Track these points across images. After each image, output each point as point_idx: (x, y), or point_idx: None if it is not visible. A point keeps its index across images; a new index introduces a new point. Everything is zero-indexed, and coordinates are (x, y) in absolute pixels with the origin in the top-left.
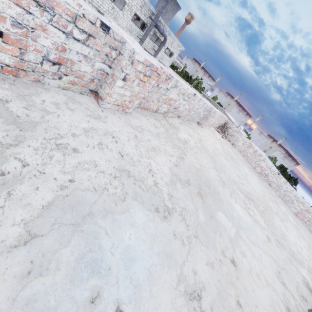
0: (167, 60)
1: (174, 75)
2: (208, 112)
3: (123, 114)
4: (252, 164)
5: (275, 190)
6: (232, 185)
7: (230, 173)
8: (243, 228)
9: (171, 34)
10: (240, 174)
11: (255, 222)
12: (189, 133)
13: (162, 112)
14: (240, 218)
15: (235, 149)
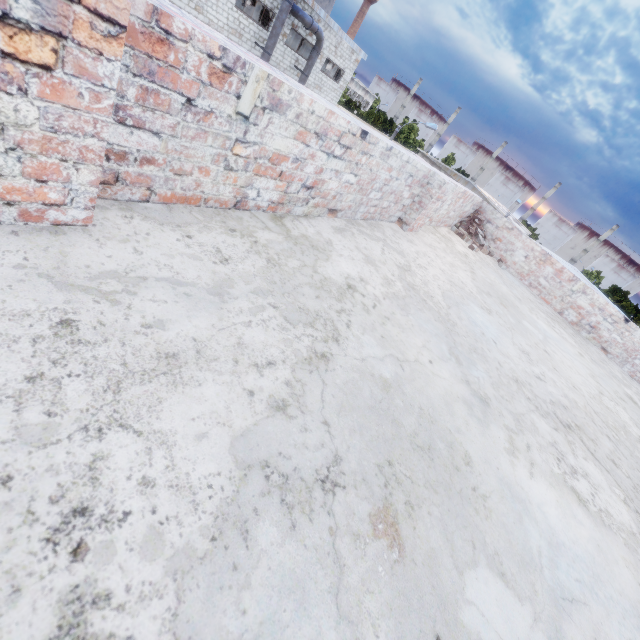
0: (331, 89)
1: (264, 65)
2: (424, 187)
3: (29, 235)
4: (555, 303)
5: (620, 363)
6: (513, 400)
7: (501, 355)
8: (572, 600)
9: (331, 25)
10: (528, 345)
11: (603, 524)
12: (368, 256)
13: (263, 204)
14: (555, 544)
15: (506, 272)
